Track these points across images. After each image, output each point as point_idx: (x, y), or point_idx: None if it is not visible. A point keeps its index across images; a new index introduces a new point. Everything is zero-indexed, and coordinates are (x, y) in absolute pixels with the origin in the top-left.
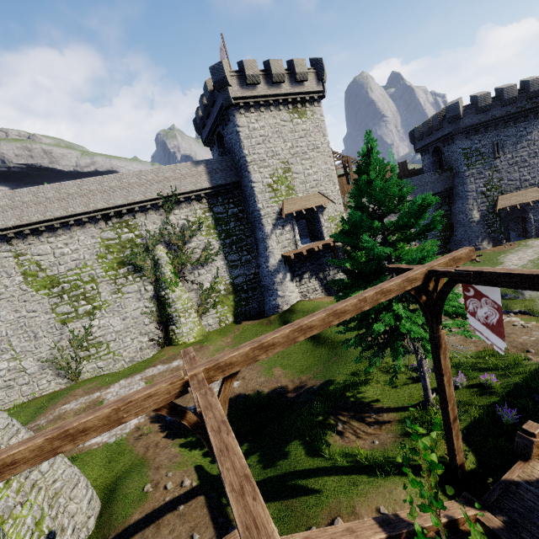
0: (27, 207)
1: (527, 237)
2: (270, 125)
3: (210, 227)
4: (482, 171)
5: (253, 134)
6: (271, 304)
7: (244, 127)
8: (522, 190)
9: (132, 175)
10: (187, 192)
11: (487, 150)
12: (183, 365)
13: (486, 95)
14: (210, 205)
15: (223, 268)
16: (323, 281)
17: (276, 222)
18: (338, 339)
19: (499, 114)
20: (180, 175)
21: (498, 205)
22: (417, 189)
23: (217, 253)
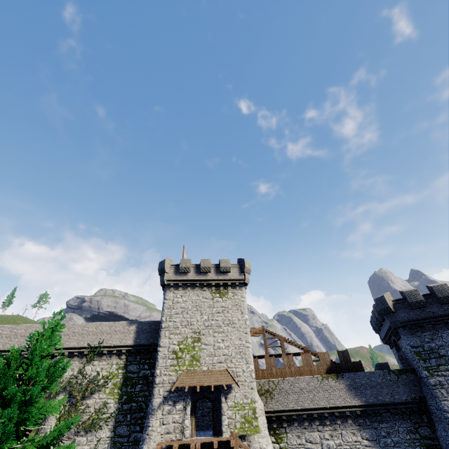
0: (0, 338)
1: None
2: (192, 300)
3: (117, 385)
4: None
5: (175, 305)
6: None
7: (170, 300)
8: None
9: (80, 325)
10: (111, 346)
11: (448, 352)
12: None
13: (413, 291)
14: (127, 362)
15: (106, 442)
16: None
17: (168, 395)
18: None
19: (442, 312)
20: (114, 331)
21: None
22: (367, 390)
23: (107, 419)
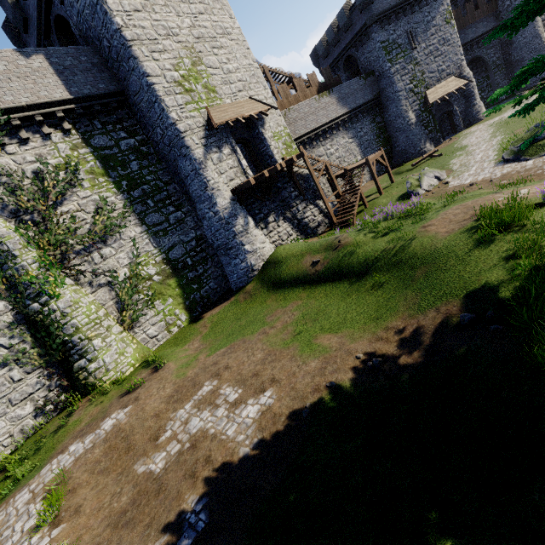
0: None
1: (457, 132)
2: None
3: (96, 173)
4: (404, 66)
5: None
6: (240, 269)
7: None
8: (443, 82)
9: None
10: (22, 107)
11: (403, 41)
12: (128, 420)
13: None
14: (83, 135)
15: (143, 238)
16: (294, 222)
17: (207, 142)
18: (390, 253)
19: None
20: None
21: (428, 100)
22: (349, 99)
23: (124, 215)
